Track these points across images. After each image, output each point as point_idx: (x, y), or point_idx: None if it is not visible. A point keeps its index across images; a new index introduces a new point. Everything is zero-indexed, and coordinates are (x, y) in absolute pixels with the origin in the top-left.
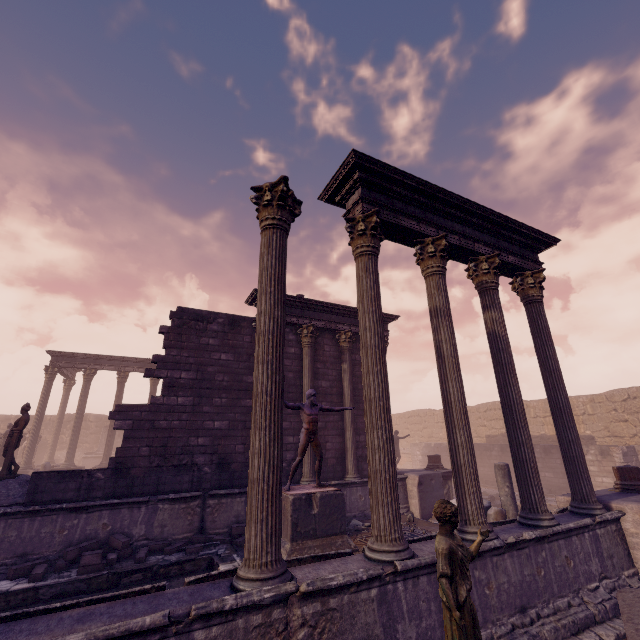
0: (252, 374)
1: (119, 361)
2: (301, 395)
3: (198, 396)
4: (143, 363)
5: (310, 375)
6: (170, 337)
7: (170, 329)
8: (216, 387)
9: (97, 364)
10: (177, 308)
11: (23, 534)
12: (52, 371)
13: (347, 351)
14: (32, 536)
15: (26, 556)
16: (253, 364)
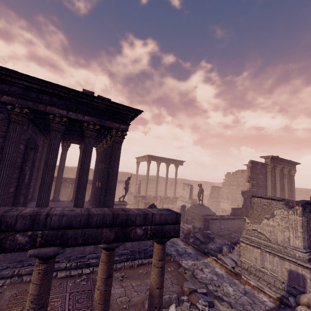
0: (266, 182)
1: (167, 159)
2: (275, 189)
3: (257, 188)
4: (174, 161)
5: (279, 183)
6: (251, 170)
7: (250, 167)
8: (260, 186)
9: (161, 160)
10: (251, 160)
11: (239, 223)
12: (150, 162)
13: (286, 175)
14: (240, 224)
15: (240, 228)
16: (266, 179)
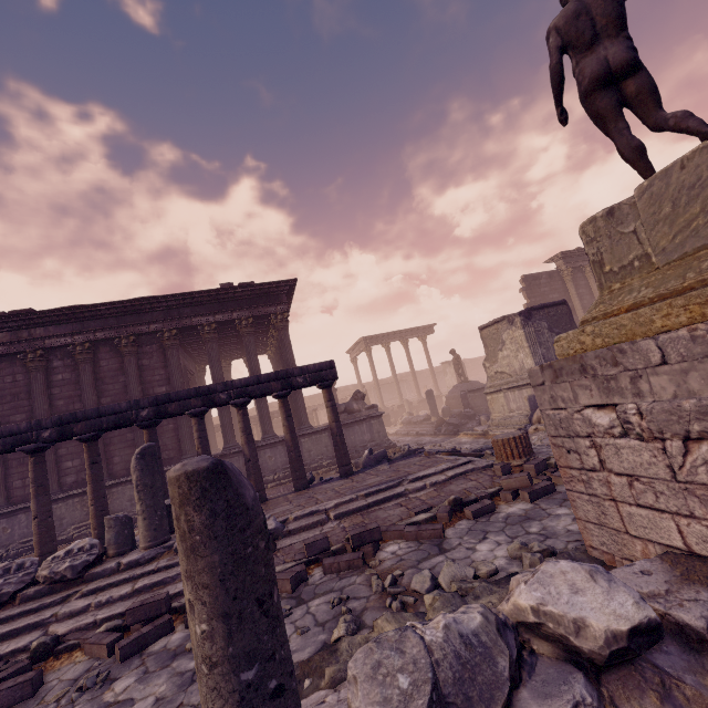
0: (570, 302)
1: (400, 334)
2: None
3: None
4: (413, 331)
5: None
6: (528, 293)
7: (526, 288)
8: None
9: (389, 339)
10: (523, 276)
11: None
12: (369, 349)
13: None
14: None
15: None
16: (568, 296)
